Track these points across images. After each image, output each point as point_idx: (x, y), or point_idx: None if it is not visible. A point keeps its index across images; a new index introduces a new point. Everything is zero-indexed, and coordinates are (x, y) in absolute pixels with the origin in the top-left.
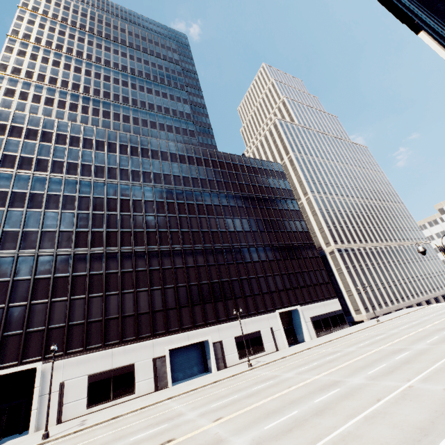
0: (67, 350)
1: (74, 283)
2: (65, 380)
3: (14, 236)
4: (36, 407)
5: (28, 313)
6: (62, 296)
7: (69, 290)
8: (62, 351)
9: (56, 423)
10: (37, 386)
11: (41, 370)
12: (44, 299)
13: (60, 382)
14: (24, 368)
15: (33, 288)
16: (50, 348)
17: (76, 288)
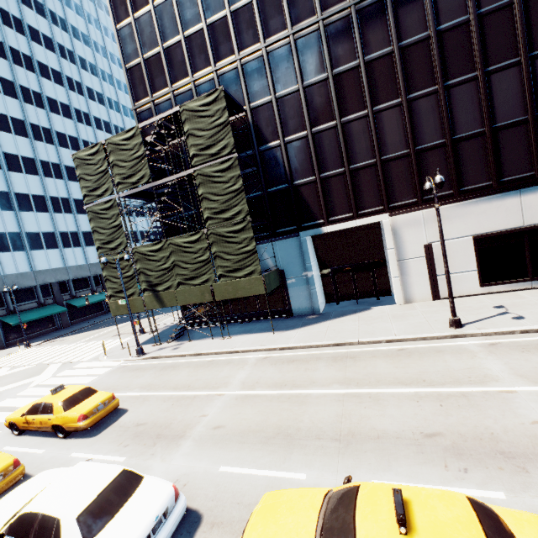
0: (422, 196)
1: (406, 65)
2: (430, 242)
3: (274, 1)
4: (397, 274)
5: (342, 140)
6: (389, 99)
7: (401, 83)
8: (415, 197)
9: (432, 299)
10: (391, 248)
11: (389, 227)
12: (359, 111)
13: (423, 244)
14: (364, 223)
15: (336, 95)
16: (392, 193)
17: (413, 76)
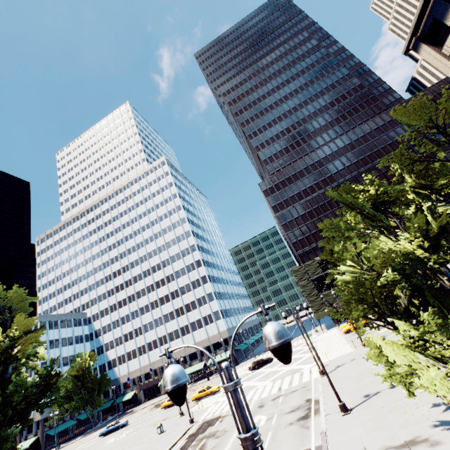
0: None
1: None
2: None
3: None
4: None
5: None
6: None
7: None
8: None
9: None
10: None
11: None
12: None
13: None
14: None
15: None
16: None
17: None
